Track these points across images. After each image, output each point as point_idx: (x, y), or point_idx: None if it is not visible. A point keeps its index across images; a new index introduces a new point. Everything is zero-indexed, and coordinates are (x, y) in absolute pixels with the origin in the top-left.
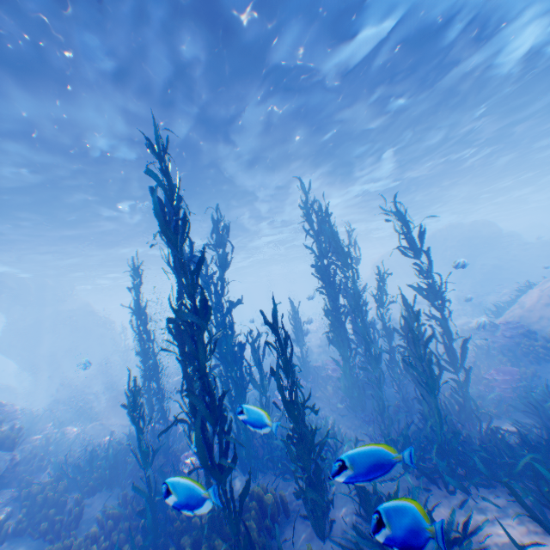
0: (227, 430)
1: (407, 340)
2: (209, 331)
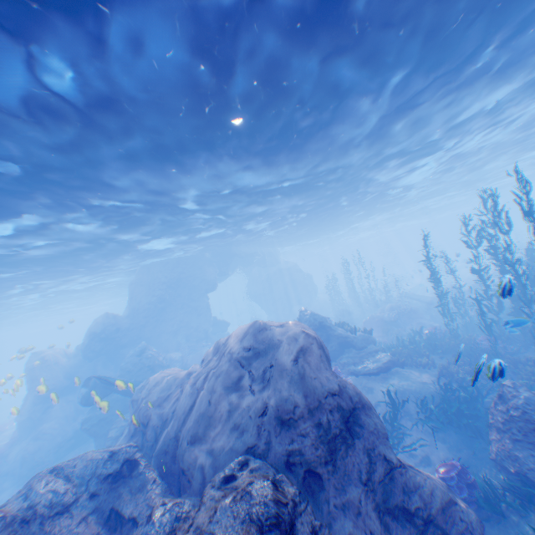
0: None
1: None
2: None
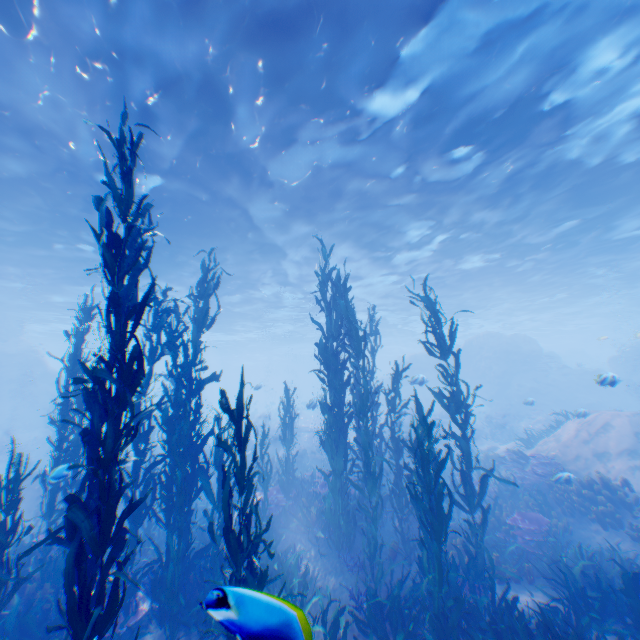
0: (122, 566)
1: (417, 461)
2: (131, 404)
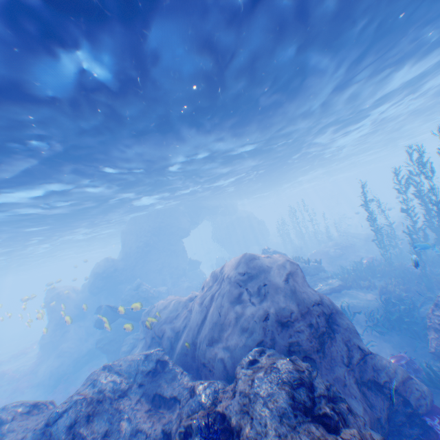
0: None
1: None
2: None
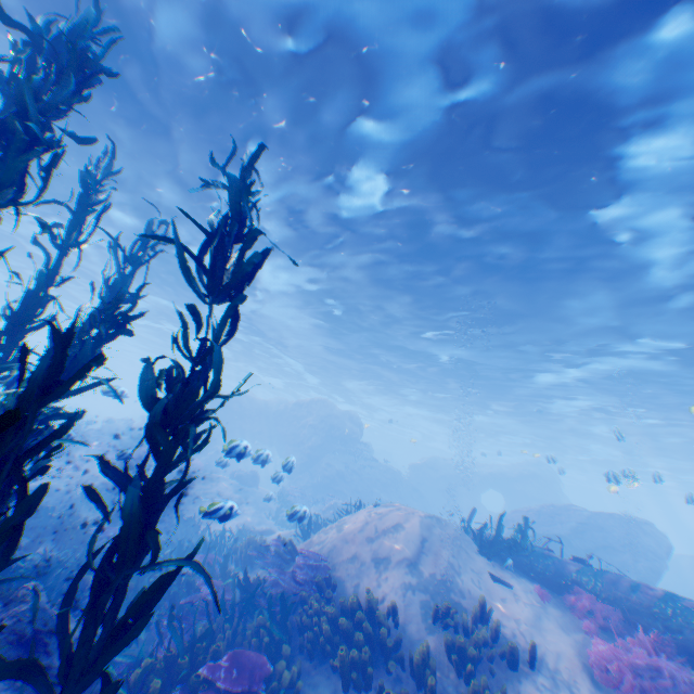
0: None
1: None
2: None
